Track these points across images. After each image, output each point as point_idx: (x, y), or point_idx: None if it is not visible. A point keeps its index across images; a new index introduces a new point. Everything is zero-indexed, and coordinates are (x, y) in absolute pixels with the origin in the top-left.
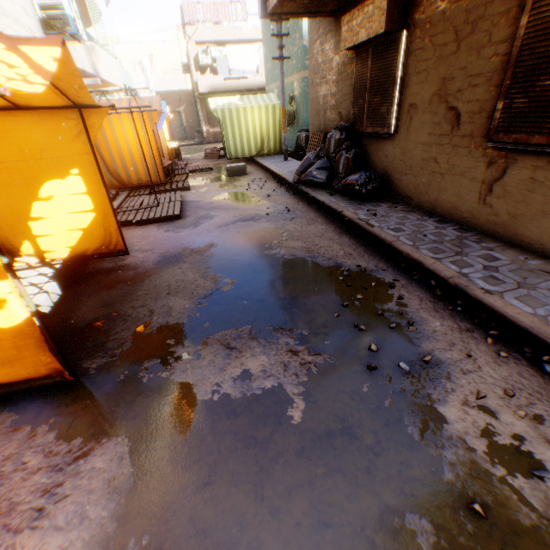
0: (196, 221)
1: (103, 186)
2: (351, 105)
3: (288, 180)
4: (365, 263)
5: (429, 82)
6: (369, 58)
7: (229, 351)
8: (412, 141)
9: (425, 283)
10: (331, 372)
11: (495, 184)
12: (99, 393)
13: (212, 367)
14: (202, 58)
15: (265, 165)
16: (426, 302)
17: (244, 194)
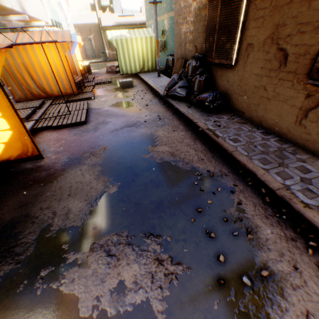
0: (96, 126)
1: (14, 111)
2: (204, 41)
3: (160, 93)
4: (213, 168)
5: (264, 26)
6: (218, 5)
7: (110, 258)
8: (247, 72)
9: (257, 188)
10: (188, 285)
11: (310, 111)
12: (0, 306)
13: (95, 276)
14: (103, 1)
15: (145, 80)
16: (259, 207)
17: (130, 103)
